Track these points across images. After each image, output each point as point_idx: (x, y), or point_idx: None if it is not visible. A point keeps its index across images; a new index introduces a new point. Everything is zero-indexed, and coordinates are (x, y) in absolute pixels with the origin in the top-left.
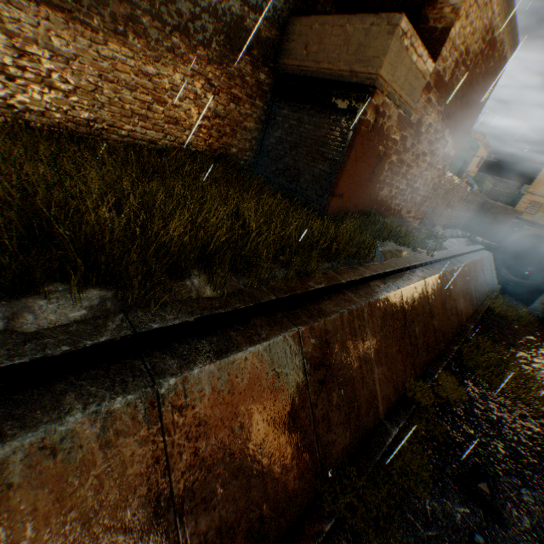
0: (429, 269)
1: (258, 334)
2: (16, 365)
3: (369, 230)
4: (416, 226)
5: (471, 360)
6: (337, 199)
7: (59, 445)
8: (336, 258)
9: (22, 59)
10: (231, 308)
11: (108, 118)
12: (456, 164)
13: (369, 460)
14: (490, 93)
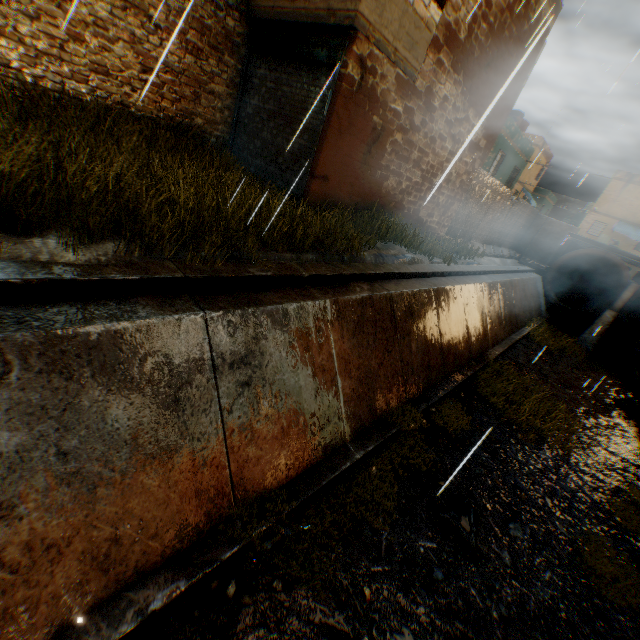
0: (445, 281)
1: (135, 312)
2: None
3: (368, 228)
4: (443, 236)
5: (486, 387)
6: (319, 182)
7: None
8: (301, 248)
9: None
10: (99, 276)
11: (1, 55)
12: (505, 170)
13: (312, 484)
14: (528, 68)
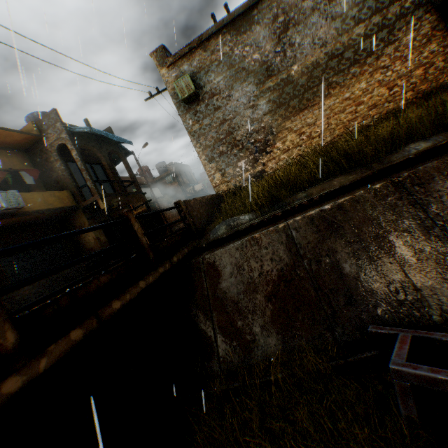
0: None
1: None
2: (335, 189)
3: None
4: None
5: None
6: None
7: (358, 200)
8: None
9: (301, 137)
10: (443, 141)
11: (338, 133)
12: None
13: None
14: None
